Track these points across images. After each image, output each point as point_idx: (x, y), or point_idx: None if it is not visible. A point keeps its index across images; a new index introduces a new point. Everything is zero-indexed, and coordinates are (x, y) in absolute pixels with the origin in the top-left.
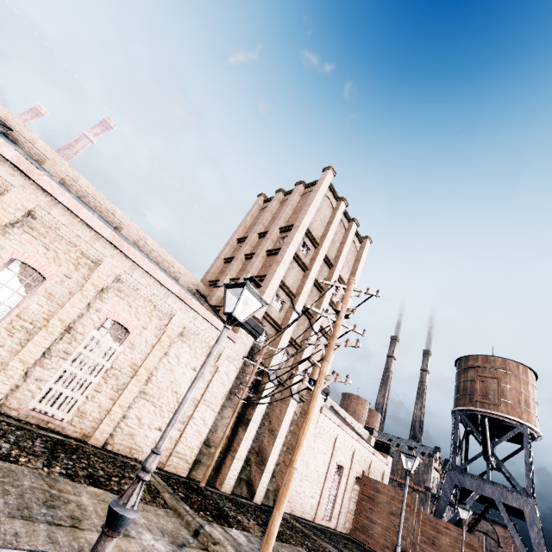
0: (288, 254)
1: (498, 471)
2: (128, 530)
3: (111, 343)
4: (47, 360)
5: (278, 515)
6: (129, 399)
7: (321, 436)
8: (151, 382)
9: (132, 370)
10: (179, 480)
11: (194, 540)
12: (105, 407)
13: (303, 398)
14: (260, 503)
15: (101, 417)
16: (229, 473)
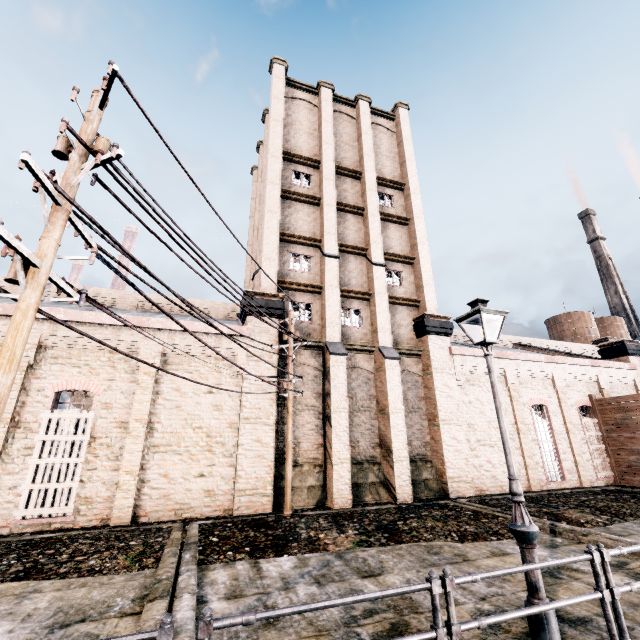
0: (270, 197)
1: None
2: None
3: (76, 415)
4: (11, 465)
5: None
6: (136, 461)
7: (475, 384)
8: (157, 431)
9: (123, 430)
10: (245, 521)
11: (130, 604)
12: (112, 481)
13: (414, 351)
14: (410, 501)
15: (113, 493)
16: (335, 484)
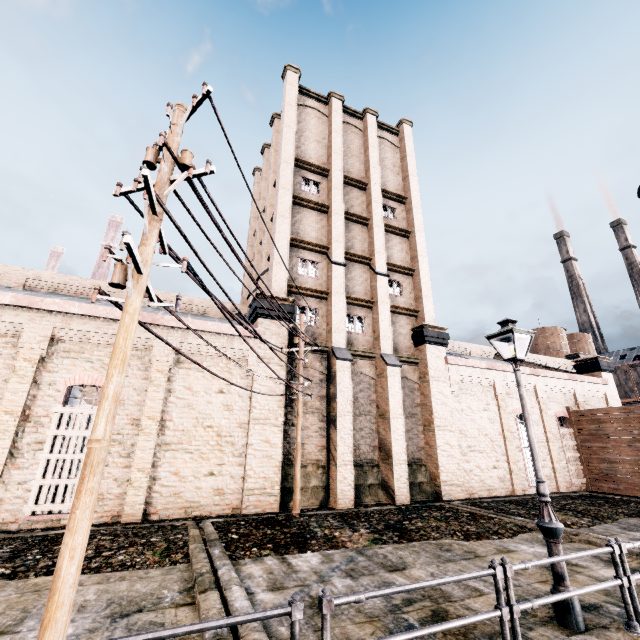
0: (282, 202)
1: None
2: (23, 622)
3: (88, 410)
4: (21, 460)
5: (67, 533)
6: (148, 458)
7: (467, 392)
8: (168, 429)
9: (135, 427)
10: (256, 519)
11: (179, 596)
12: (123, 478)
13: (412, 359)
14: (408, 503)
15: (124, 490)
16: (339, 485)
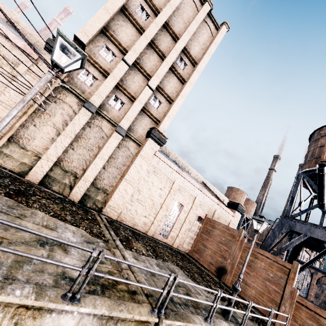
0: (112, 2)
1: None
2: None
3: None
4: None
5: None
6: None
7: (156, 175)
8: None
9: None
10: None
11: None
12: None
13: (138, 142)
14: (76, 201)
15: None
16: (35, 168)
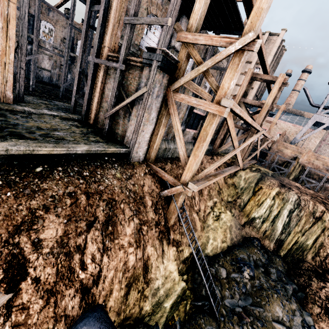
0: None
1: None
2: None
3: None
4: None
5: None
6: None
7: None
8: None
9: None
10: None
11: None
12: None
13: None
14: None
15: None
16: None
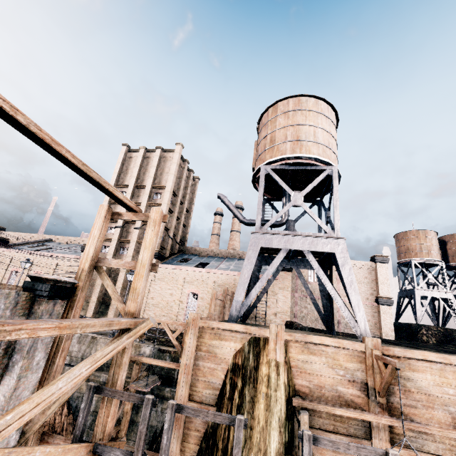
0: None
1: (326, 221)
2: None
3: None
4: None
5: None
6: None
7: (162, 280)
8: None
9: None
10: None
11: None
12: None
13: None
14: None
15: None
16: (89, 309)
